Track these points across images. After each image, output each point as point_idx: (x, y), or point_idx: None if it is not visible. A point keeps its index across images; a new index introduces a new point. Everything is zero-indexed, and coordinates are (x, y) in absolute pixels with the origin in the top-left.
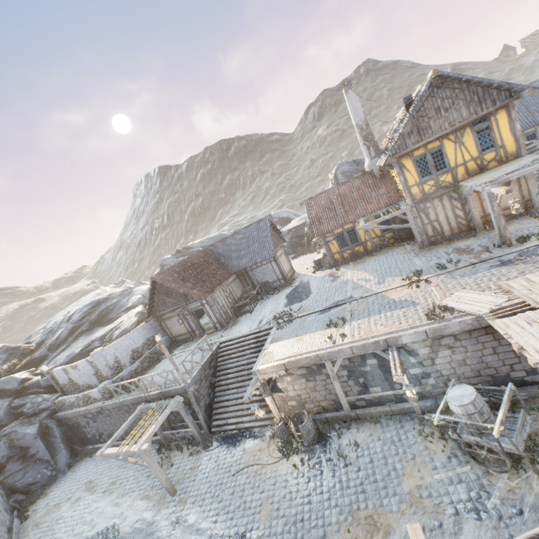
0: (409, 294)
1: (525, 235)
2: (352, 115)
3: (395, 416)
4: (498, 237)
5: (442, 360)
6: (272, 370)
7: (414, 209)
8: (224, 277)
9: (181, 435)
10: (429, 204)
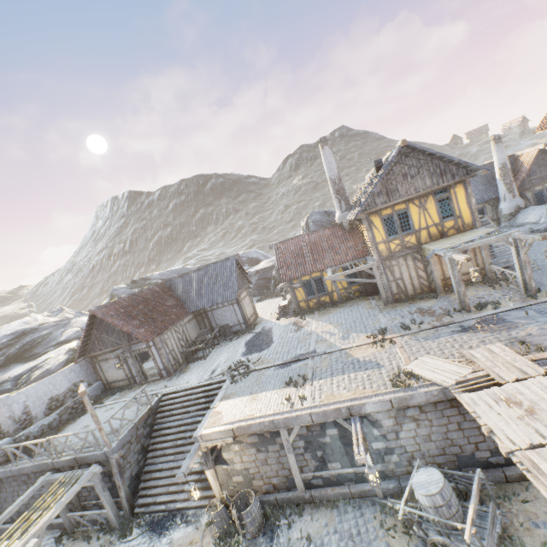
0: (374, 354)
1: (482, 302)
2: (326, 169)
3: (354, 499)
4: (458, 301)
5: (407, 434)
6: (218, 437)
7: (381, 265)
8: (179, 316)
9: (93, 518)
10: (394, 262)
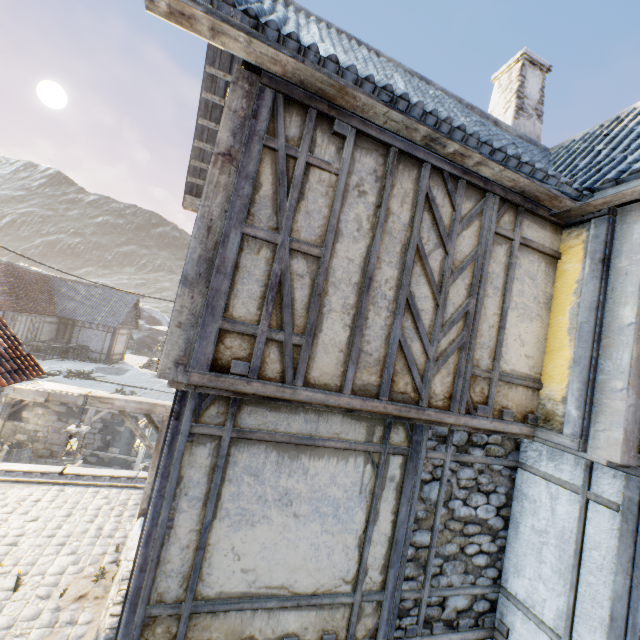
0: None
1: None
2: None
3: None
4: None
5: None
6: (31, 394)
7: None
8: (45, 311)
9: None
10: None
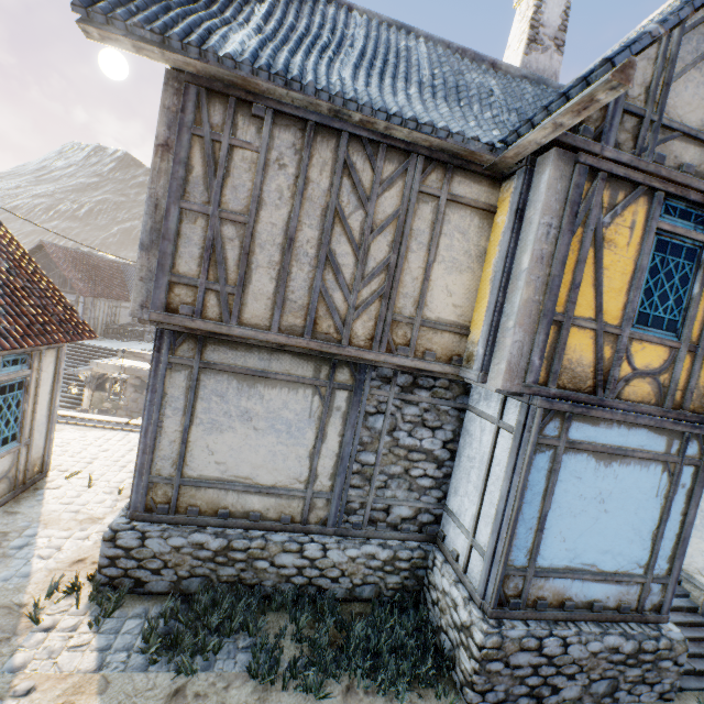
0: None
1: None
2: None
3: None
4: None
5: None
6: (111, 369)
7: None
8: (120, 297)
9: None
10: None
